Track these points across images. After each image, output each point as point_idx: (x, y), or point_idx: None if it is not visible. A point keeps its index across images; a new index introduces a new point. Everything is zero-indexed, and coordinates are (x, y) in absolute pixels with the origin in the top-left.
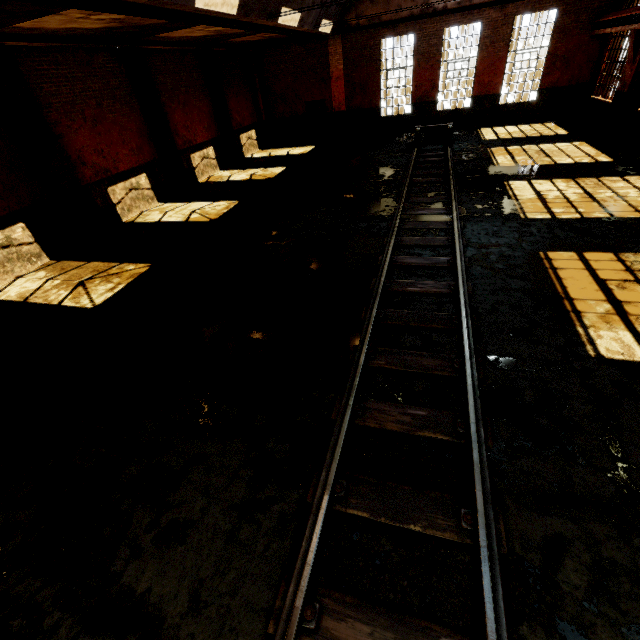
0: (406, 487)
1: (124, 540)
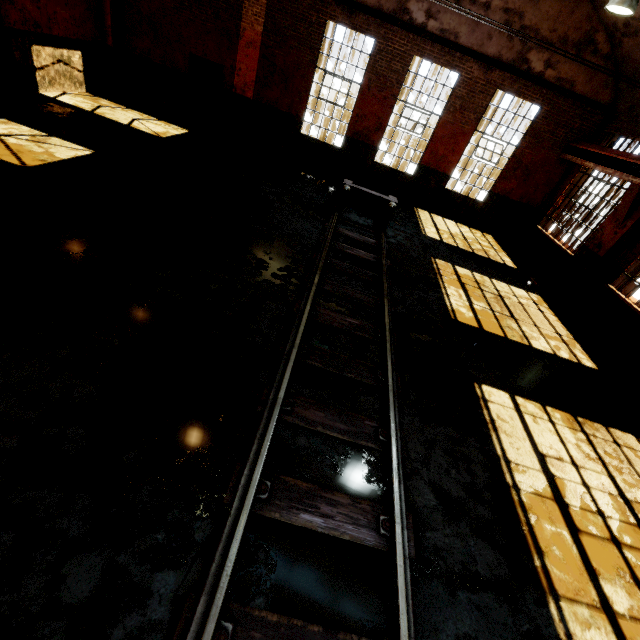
0: None
1: None
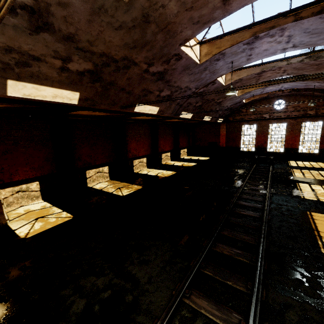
0: (228, 271)
1: (129, 259)
